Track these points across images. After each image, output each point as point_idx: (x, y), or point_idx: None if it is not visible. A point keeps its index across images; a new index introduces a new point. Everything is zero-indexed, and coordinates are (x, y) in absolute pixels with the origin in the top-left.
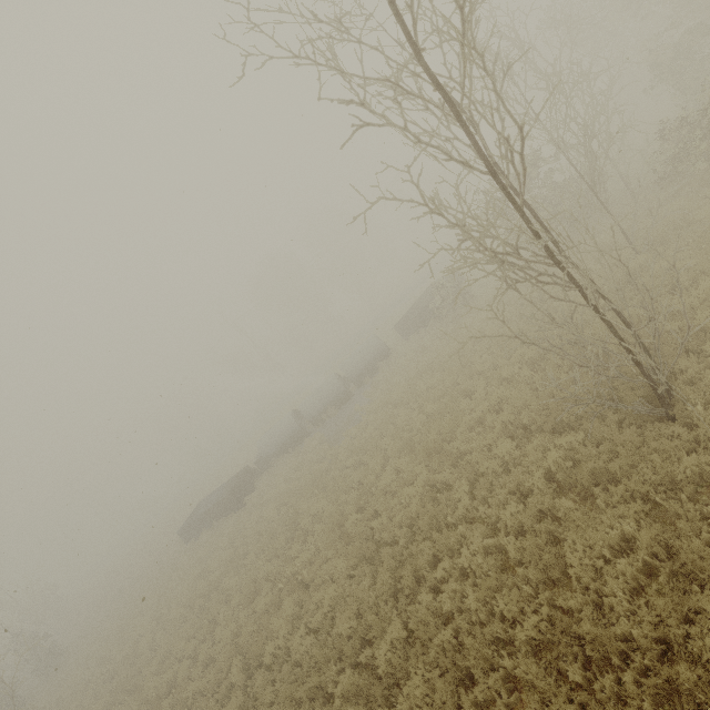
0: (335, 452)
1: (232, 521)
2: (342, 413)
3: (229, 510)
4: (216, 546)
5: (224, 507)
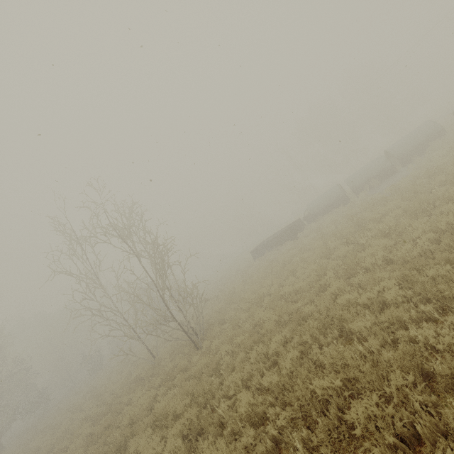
0: (394, 187)
1: (289, 244)
2: (386, 182)
3: (285, 241)
4: (279, 254)
5: (282, 239)
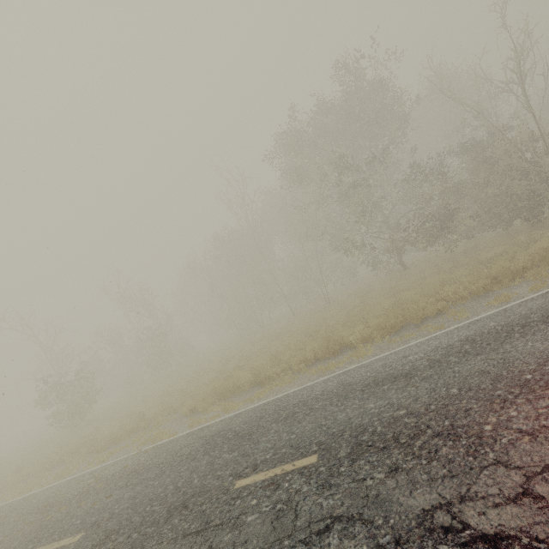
0: None
1: None
2: None
3: None
4: None
5: None
